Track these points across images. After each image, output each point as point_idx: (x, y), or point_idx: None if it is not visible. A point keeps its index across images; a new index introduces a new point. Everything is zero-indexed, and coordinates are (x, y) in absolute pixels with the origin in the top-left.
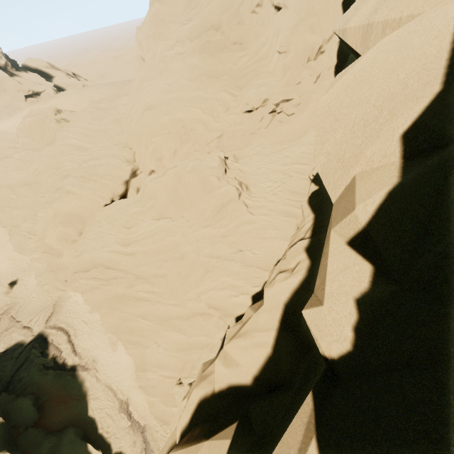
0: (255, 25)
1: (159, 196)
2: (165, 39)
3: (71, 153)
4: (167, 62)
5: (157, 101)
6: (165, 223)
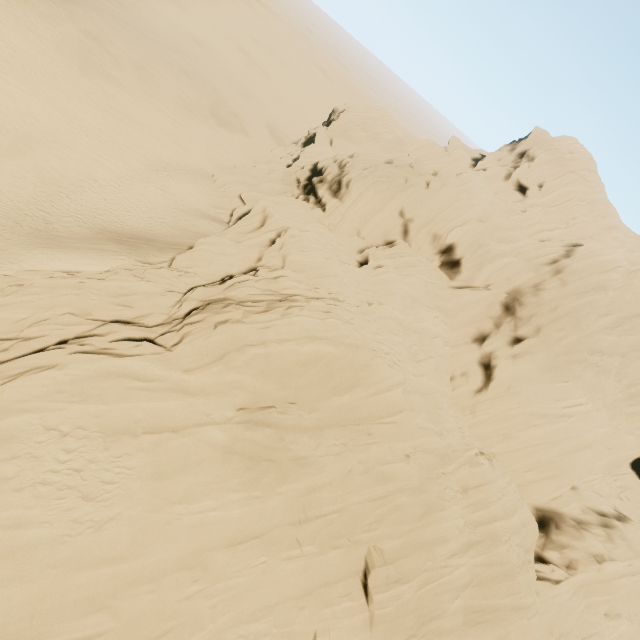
0: (632, 365)
1: (624, 591)
2: (582, 330)
3: (437, 472)
4: (583, 367)
5: (594, 437)
6: (630, 627)
